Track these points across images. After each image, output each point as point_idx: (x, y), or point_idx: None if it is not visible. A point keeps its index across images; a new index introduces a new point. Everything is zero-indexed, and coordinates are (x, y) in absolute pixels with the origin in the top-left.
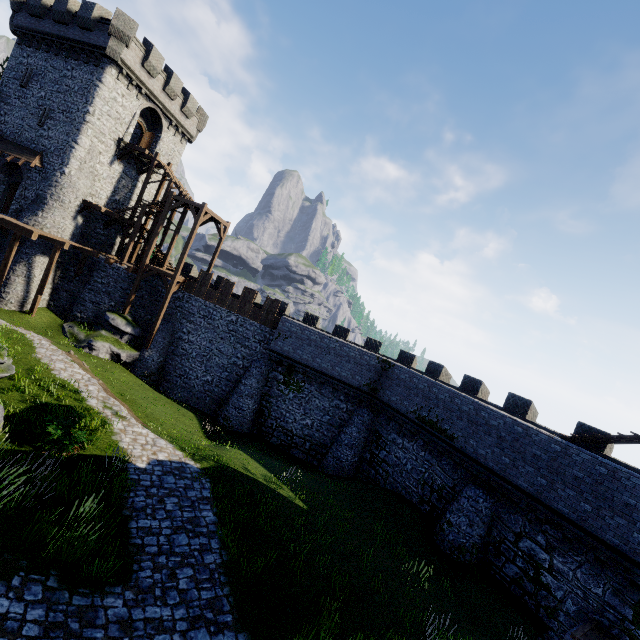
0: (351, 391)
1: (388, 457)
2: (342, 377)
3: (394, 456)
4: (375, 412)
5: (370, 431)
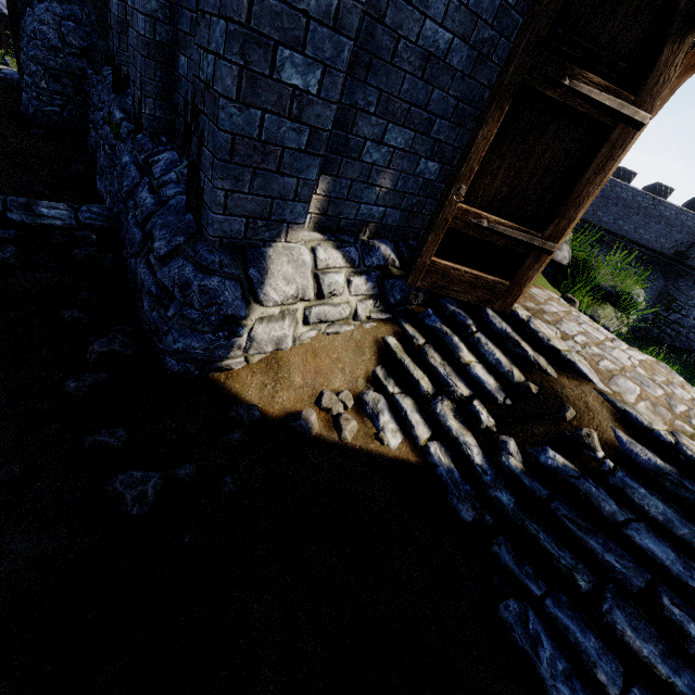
0: (648, 256)
1: (683, 320)
2: (647, 242)
3: (693, 320)
4: (671, 277)
5: (658, 295)
